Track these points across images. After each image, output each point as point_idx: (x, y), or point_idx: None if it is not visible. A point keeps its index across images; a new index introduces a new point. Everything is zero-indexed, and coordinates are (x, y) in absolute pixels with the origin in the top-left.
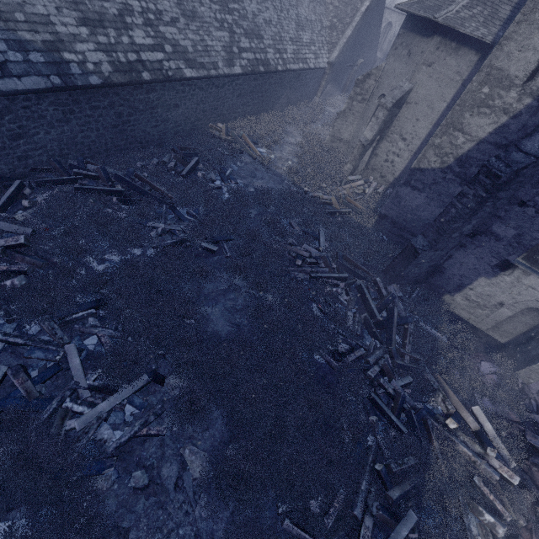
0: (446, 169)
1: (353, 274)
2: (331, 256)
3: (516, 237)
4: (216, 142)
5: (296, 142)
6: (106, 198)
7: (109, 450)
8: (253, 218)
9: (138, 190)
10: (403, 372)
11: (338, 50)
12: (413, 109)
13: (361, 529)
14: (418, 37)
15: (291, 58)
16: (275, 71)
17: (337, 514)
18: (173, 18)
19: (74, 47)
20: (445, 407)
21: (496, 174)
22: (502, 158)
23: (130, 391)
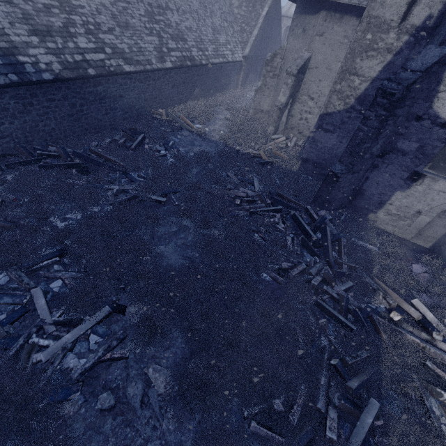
0: (350, 109)
1: (286, 207)
2: (265, 195)
3: (419, 149)
4: (158, 123)
5: (226, 118)
6: (66, 170)
7: (74, 377)
8: (195, 174)
9: (94, 162)
10: (344, 279)
11: (250, 46)
12: (315, 72)
13: (327, 421)
14: (308, 16)
15: (212, 55)
16: (200, 64)
17: (301, 411)
18: (110, 28)
19: (27, 52)
20: (387, 302)
21: (390, 93)
22: (393, 80)
23: (93, 321)
